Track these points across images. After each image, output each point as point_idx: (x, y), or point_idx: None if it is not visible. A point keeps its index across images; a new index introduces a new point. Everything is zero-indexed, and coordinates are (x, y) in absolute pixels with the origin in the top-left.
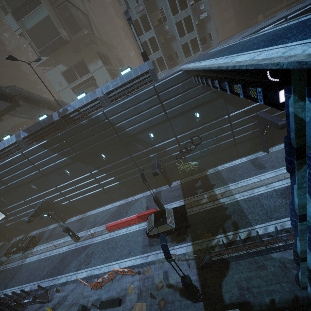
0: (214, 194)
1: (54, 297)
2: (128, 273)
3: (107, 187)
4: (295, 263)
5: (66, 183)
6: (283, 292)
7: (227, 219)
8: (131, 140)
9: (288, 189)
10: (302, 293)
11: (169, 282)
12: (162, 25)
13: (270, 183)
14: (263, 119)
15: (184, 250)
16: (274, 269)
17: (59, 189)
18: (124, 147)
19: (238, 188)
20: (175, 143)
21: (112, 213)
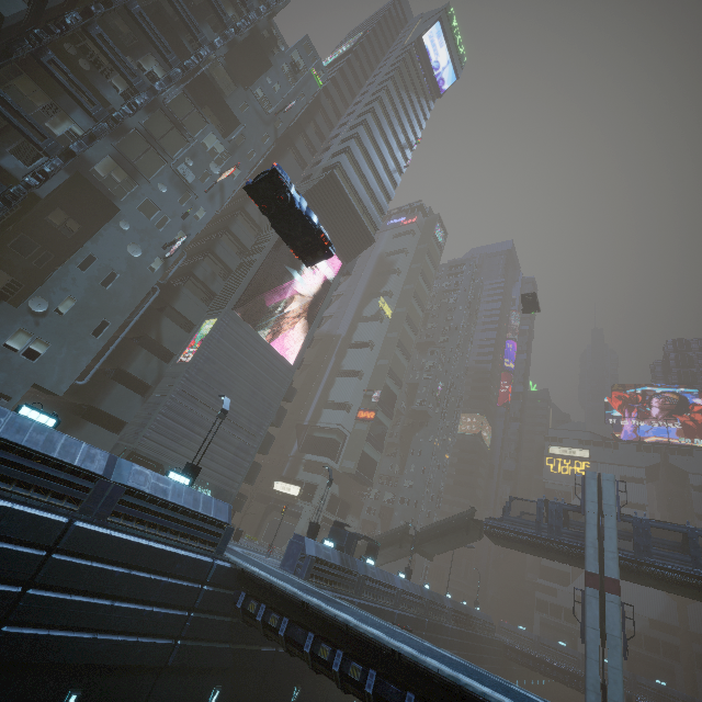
0: None
1: None
2: None
3: None
4: None
5: None
6: None
7: None
8: None
9: None
10: None
11: None
12: None
13: None
14: None
15: None
16: None
17: None
18: None
19: None
20: None
21: None
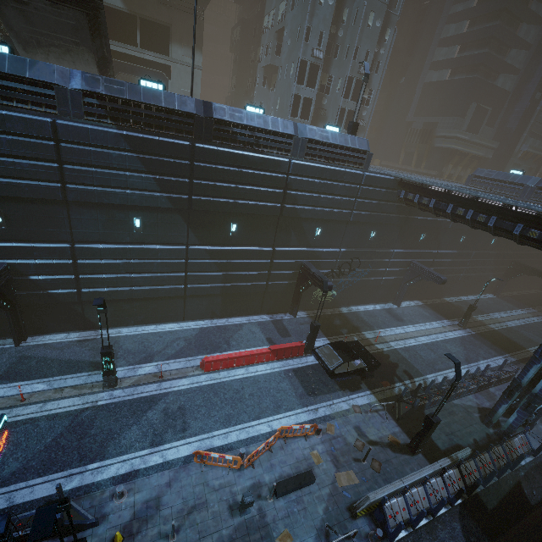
0: (365, 338)
1: (107, 510)
2: (302, 433)
3: (195, 287)
4: (505, 396)
5: (111, 246)
6: (478, 432)
7: (396, 367)
8: (291, 224)
9: (434, 345)
10: (489, 430)
11: (369, 438)
12: (322, 95)
13: (416, 337)
14: (418, 268)
15: (367, 400)
16: (462, 414)
17: (80, 252)
18: (274, 230)
19: (390, 336)
20: (335, 257)
21: (189, 340)
